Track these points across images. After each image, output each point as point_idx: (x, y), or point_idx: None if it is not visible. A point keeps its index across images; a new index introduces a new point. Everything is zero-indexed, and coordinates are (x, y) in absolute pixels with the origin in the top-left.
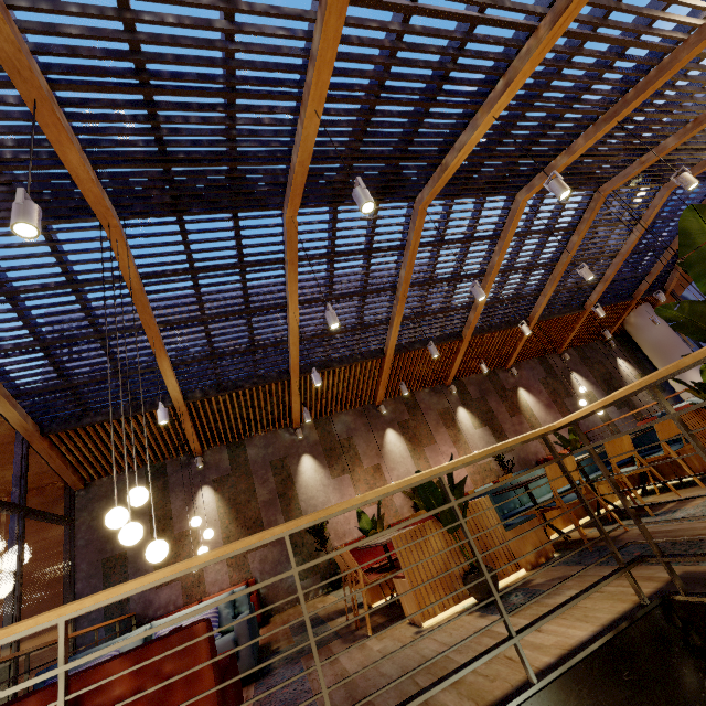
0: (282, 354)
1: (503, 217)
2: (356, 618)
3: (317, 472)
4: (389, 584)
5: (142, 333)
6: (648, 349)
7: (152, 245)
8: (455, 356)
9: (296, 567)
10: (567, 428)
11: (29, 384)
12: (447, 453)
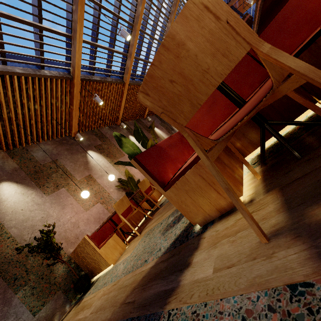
0: None
1: None
2: None
3: (25, 195)
4: (231, 163)
5: None
6: None
7: None
8: (121, 100)
9: None
10: None
11: None
12: None
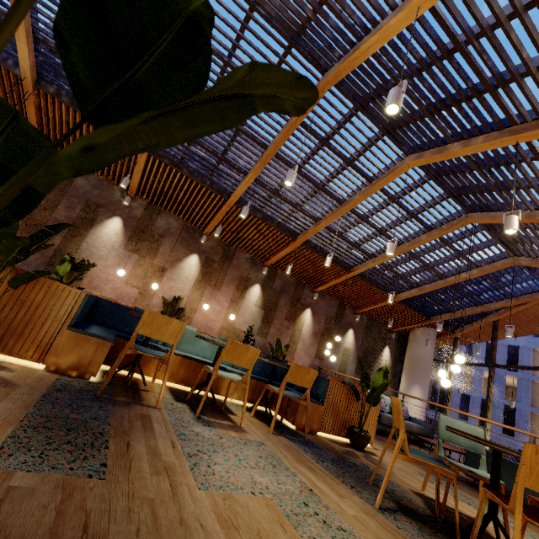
0: None
1: (387, 169)
2: None
3: (116, 235)
4: None
5: None
6: (409, 356)
7: None
8: (282, 249)
9: None
10: (313, 356)
11: None
12: (220, 303)
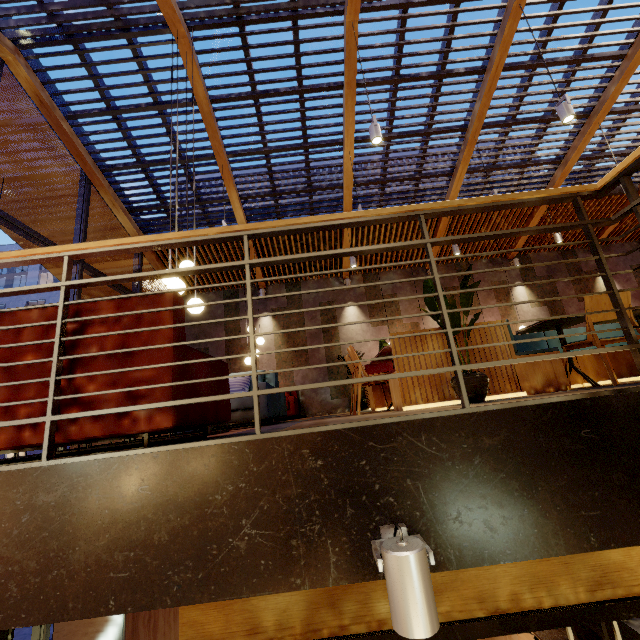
0: (337, 199)
1: (639, 23)
2: (295, 311)
3: (358, 319)
4: None
5: (215, 163)
6: None
7: (218, 62)
8: (525, 225)
9: (248, 261)
10: None
11: (137, 202)
12: None
